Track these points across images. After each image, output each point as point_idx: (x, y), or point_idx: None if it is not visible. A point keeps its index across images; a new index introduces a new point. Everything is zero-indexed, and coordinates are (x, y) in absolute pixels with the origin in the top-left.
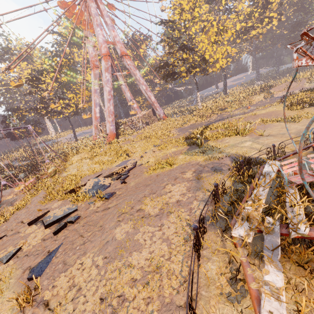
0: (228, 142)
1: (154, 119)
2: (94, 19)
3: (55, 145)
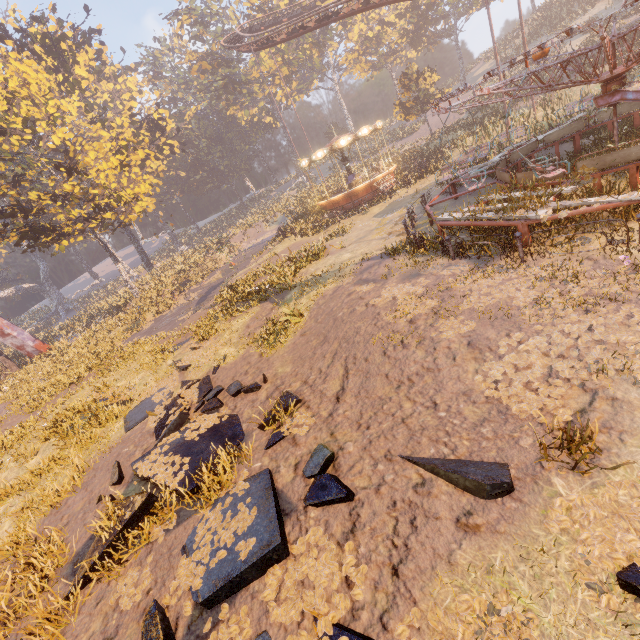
0: (319, 268)
1: (3, 367)
2: None
3: None
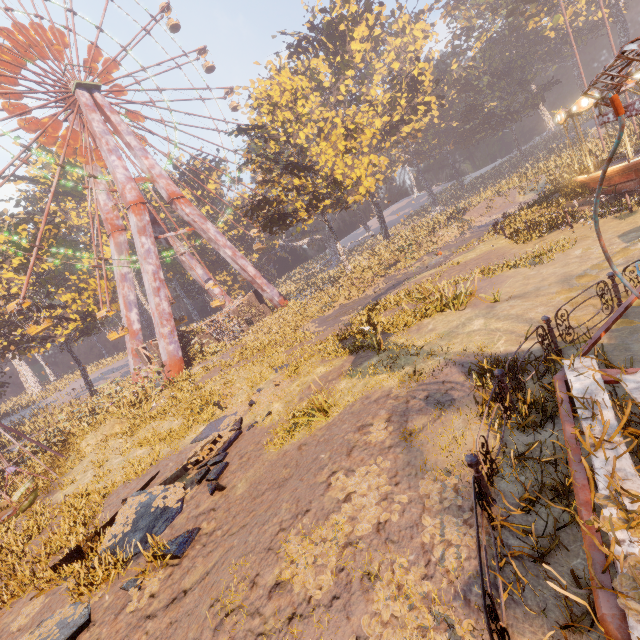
0: (435, 329)
1: (262, 311)
2: (101, 141)
3: (41, 415)
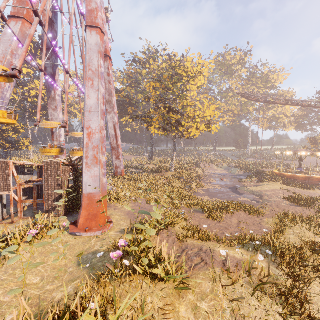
0: None
1: None
2: None
3: None
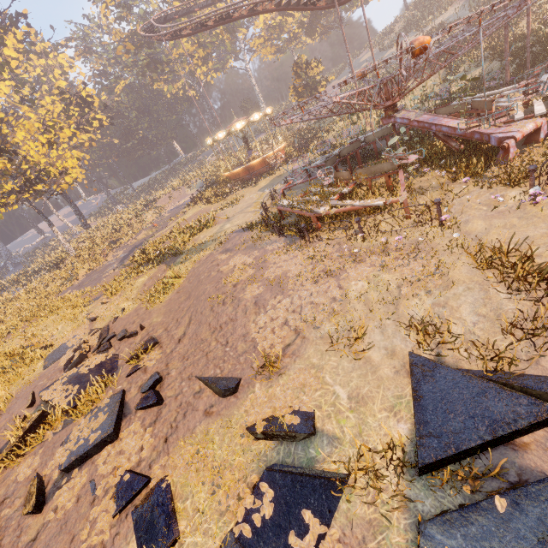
0: (207, 235)
1: None
2: None
3: None
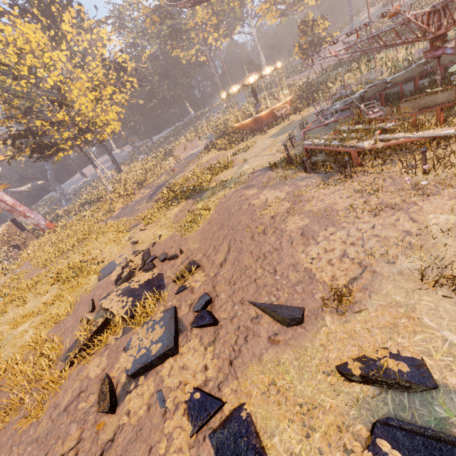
0: (227, 175)
1: (27, 237)
2: None
3: None
